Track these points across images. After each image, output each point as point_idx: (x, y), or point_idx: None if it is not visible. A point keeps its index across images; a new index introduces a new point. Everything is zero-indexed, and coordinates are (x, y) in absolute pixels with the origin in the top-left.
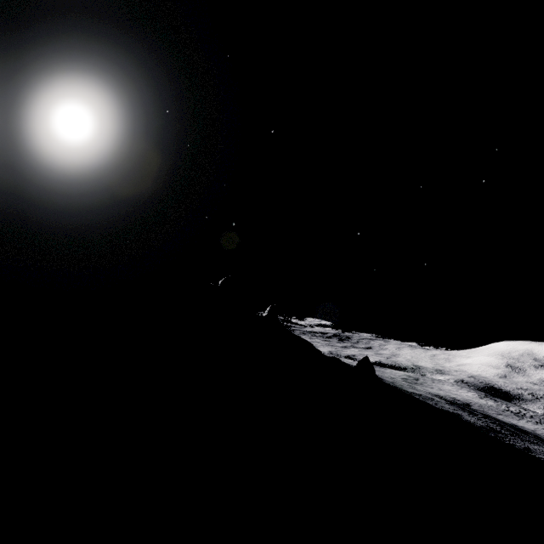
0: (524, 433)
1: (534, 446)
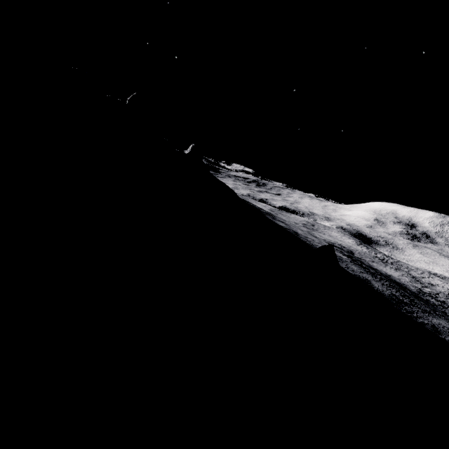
0: (405, 290)
1: (434, 320)
